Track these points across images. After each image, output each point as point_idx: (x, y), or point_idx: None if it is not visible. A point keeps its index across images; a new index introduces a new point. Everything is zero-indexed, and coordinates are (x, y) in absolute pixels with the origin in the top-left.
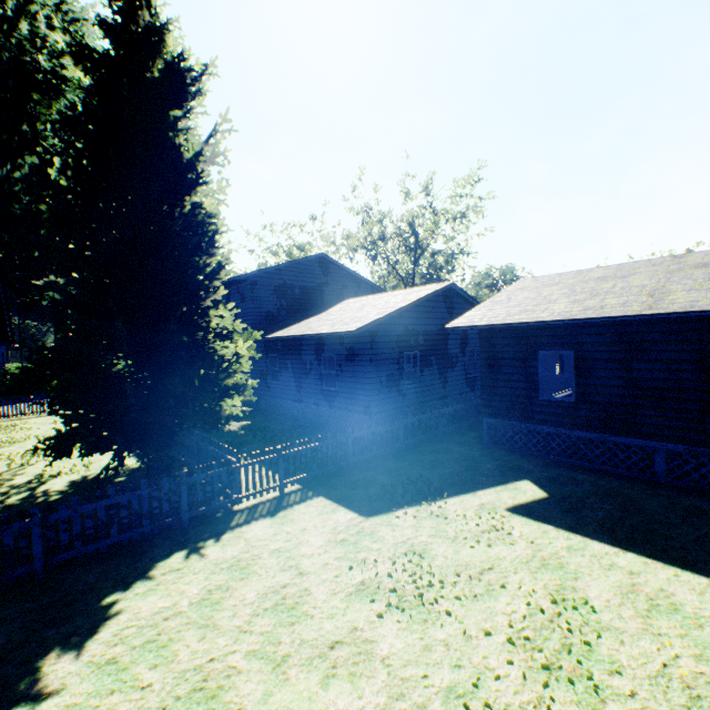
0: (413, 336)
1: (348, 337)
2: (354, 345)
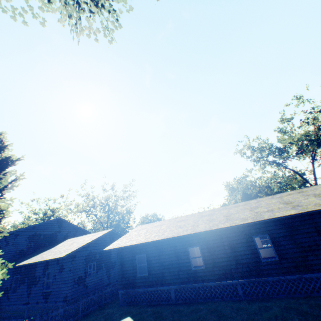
0: (94, 255)
1: (62, 259)
2: (64, 263)
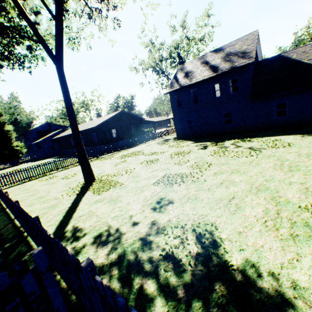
0: (55, 140)
1: (42, 142)
2: (43, 143)
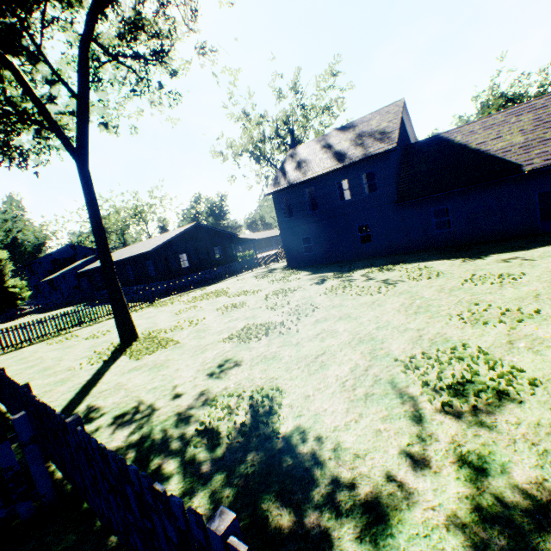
0: (84, 273)
1: (60, 278)
2: (61, 280)
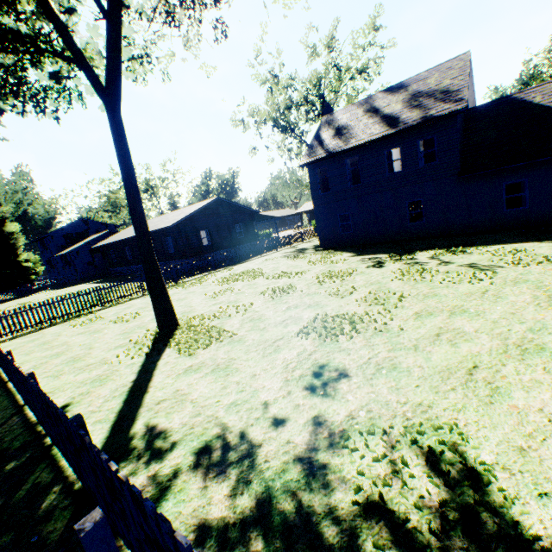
0: (97, 249)
1: (74, 253)
2: (75, 255)
